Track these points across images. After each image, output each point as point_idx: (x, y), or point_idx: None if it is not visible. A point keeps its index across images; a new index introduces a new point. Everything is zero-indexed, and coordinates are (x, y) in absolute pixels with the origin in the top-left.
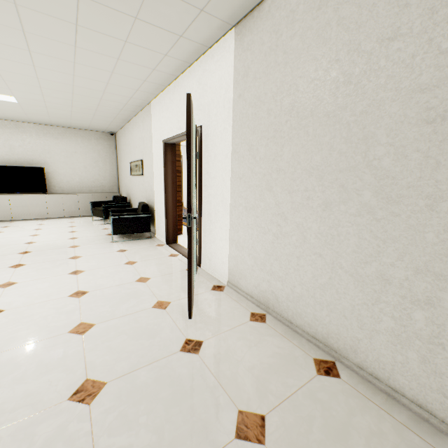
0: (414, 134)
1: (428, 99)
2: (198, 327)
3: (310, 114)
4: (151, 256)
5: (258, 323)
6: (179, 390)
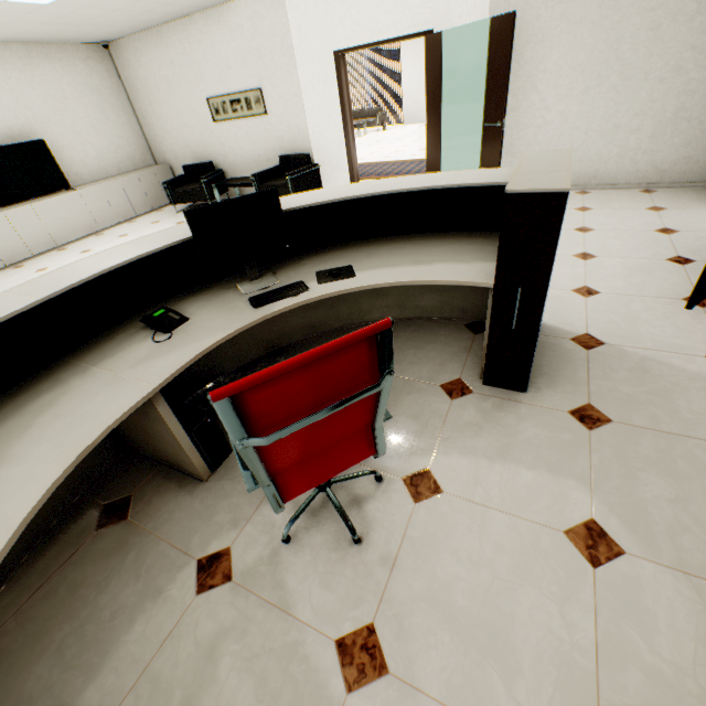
0: (644, 37)
1: (653, 16)
2: None
3: (579, 22)
4: None
5: None
6: None
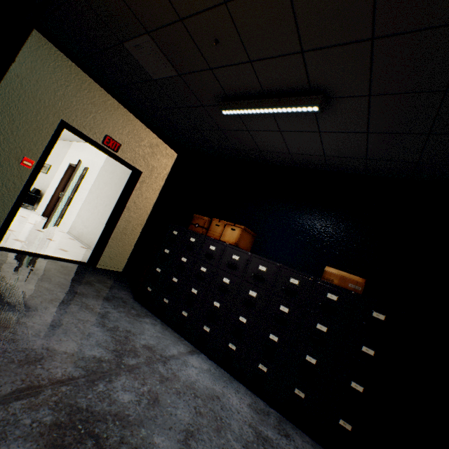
0: None
1: None
2: (45, 231)
3: (114, 181)
4: (30, 214)
5: (71, 239)
6: (33, 231)
